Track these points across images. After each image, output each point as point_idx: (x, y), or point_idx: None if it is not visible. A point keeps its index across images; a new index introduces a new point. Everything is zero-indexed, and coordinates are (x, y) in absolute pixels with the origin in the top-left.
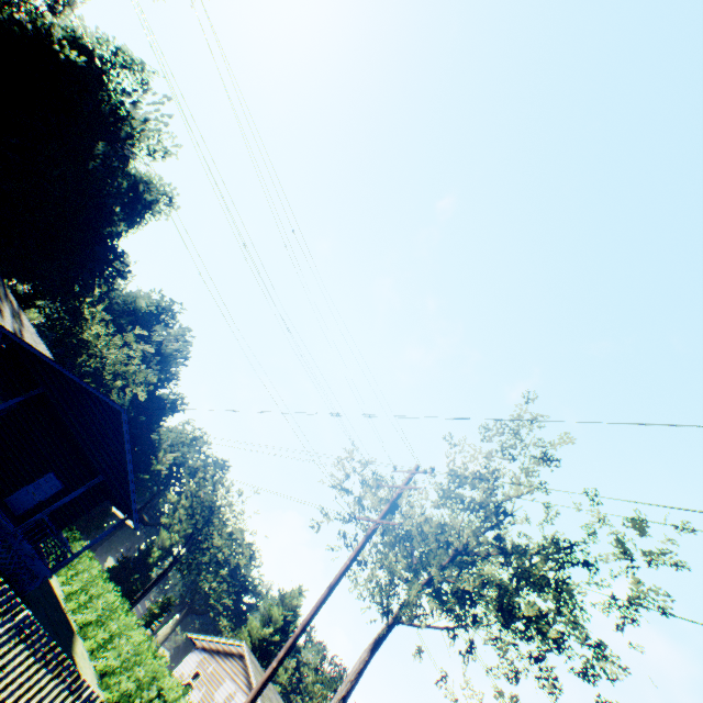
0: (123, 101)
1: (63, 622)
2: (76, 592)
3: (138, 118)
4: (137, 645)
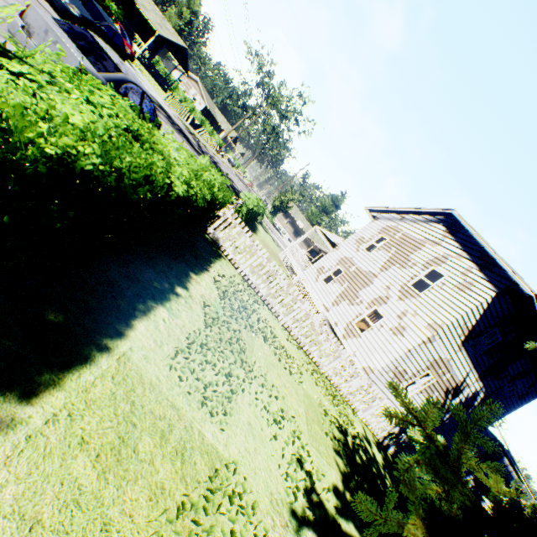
0: None
1: None
2: None
3: None
4: (184, 96)
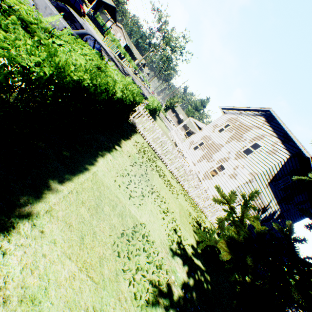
0: None
1: None
2: None
3: None
4: (114, 38)
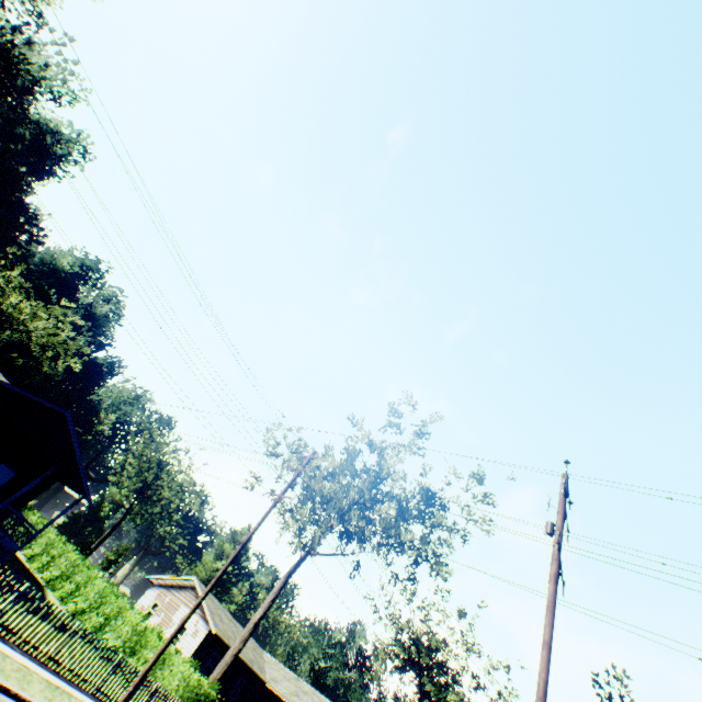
0: (14, 41)
1: (33, 580)
2: (37, 555)
3: (36, 61)
4: (102, 590)
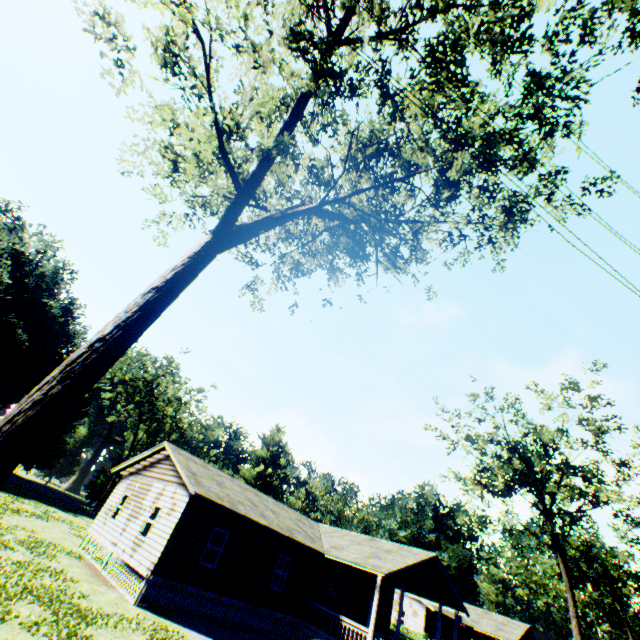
0: None
1: None
2: None
3: None
4: None
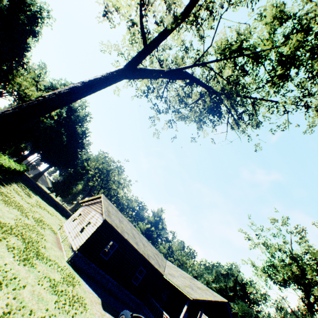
0: None
1: None
2: None
3: None
4: None
